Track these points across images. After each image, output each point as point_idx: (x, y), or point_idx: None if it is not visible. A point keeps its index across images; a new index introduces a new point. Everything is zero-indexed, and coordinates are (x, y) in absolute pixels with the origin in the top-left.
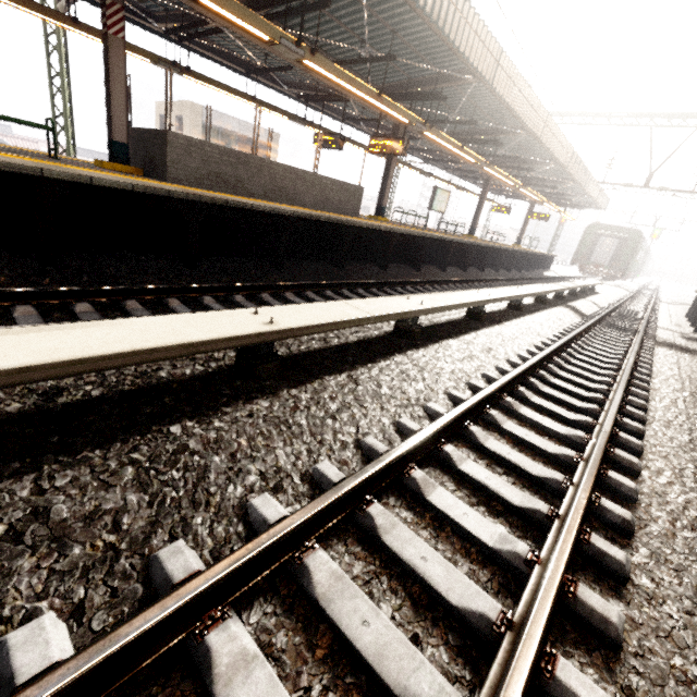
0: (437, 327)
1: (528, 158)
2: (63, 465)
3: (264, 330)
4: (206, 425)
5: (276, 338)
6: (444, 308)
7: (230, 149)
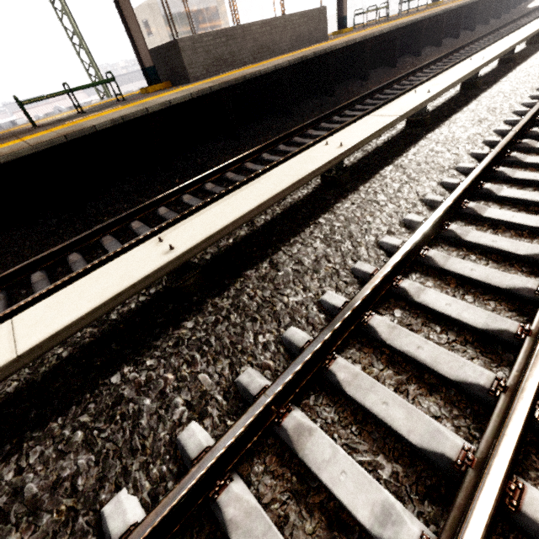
0: (439, 108)
1: None
2: (288, 246)
3: (341, 151)
4: (333, 215)
5: (348, 154)
6: (448, 88)
7: (219, 30)
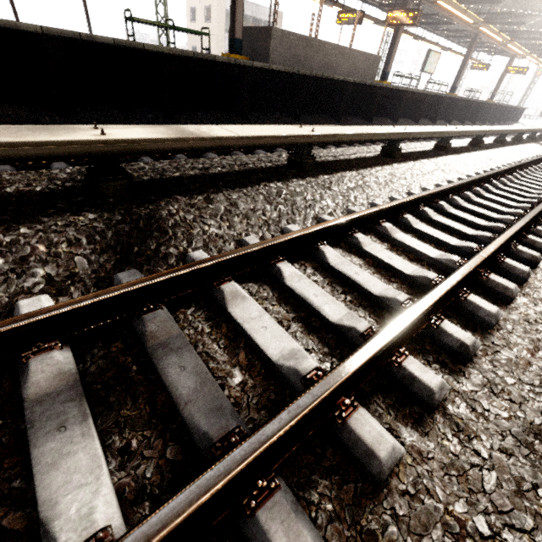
0: (455, 148)
1: (521, 12)
2: (366, 170)
3: (406, 132)
4: (393, 168)
5: (408, 136)
6: (467, 133)
7: (303, 36)
